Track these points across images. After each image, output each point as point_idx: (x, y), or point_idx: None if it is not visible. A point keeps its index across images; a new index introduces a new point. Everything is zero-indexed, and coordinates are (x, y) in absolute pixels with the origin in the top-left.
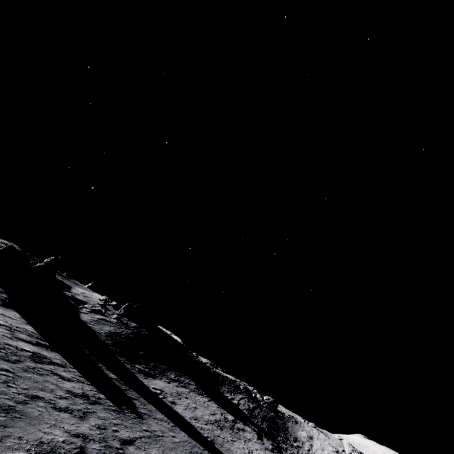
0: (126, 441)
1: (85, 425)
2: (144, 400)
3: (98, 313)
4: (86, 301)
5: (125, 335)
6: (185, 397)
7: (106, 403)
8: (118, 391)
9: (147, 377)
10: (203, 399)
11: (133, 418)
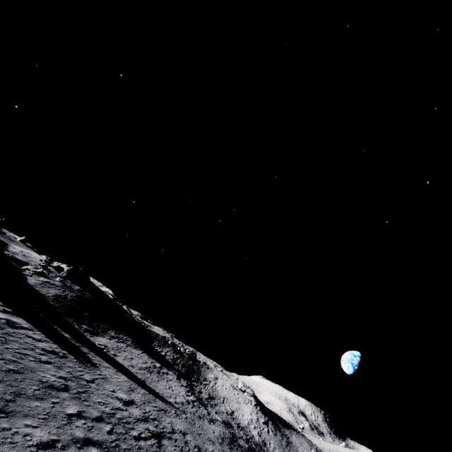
0: (89, 381)
1: (63, 372)
2: (94, 354)
3: (42, 276)
4: (26, 261)
5: (70, 298)
6: (124, 351)
7: (70, 357)
8: (75, 347)
9: (92, 335)
10: (137, 351)
11: (89, 366)
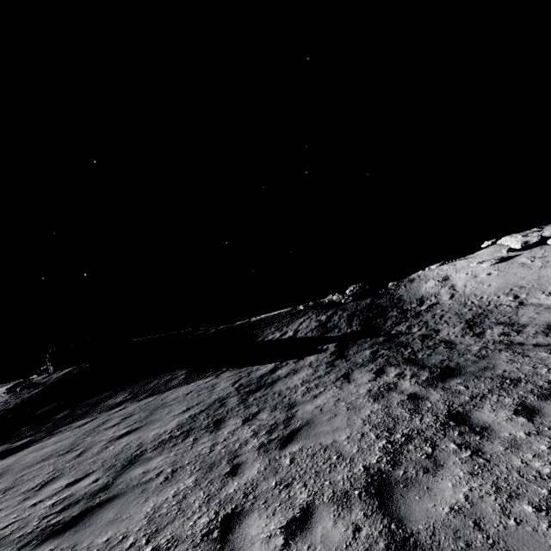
0: None
1: None
2: None
3: None
4: None
5: (11, 408)
6: (109, 428)
7: None
8: None
9: None
10: (195, 385)
11: None
